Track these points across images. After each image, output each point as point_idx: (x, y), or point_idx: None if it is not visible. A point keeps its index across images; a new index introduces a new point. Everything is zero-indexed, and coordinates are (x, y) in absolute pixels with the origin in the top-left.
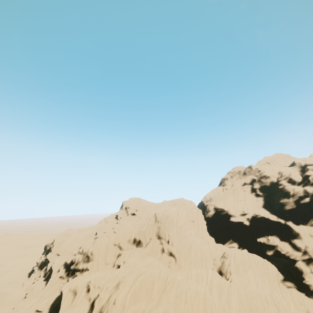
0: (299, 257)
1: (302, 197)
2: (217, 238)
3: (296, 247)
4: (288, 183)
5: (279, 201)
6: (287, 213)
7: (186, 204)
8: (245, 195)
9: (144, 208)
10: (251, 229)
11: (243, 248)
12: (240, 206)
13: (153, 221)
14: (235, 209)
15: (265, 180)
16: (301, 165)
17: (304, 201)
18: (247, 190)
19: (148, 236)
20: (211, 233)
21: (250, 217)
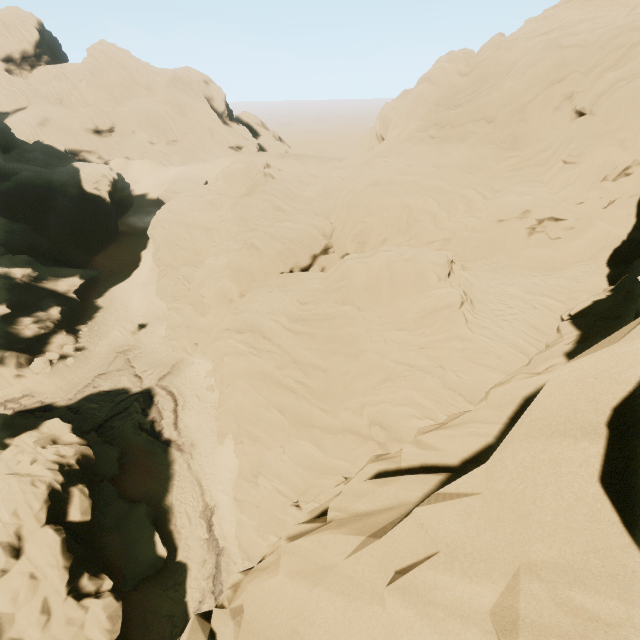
0: None
1: None
2: None
3: None
4: None
5: None
6: None
7: None
8: None
9: None
10: None
11: None
12: None
13: None
14: None
15: None
16: None
17: None
18: None
19: None
20: None
21: None
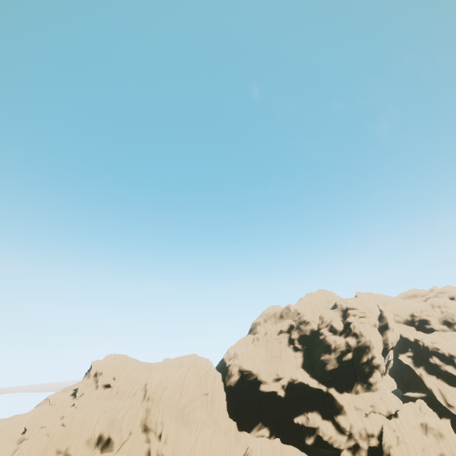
0: (344, 445)
1: (344, 352)
2: (241, 421)
3: (340, 427)
4: (329, 332)
5: (320, 357)
6: (329, 376)
7: (199, 364)
8: (280, 349)
9: (128, 373)
10: (287, 403)
11: (276, 437)
12: (274, 365)
13: (140, 398)
14: (268, 370)
15: (304, 327)
16: (343, 308)
17: (347, 358)
18: (284, 341)
19: (127, 429)
20: (233, 413)
21: (286, 384)
